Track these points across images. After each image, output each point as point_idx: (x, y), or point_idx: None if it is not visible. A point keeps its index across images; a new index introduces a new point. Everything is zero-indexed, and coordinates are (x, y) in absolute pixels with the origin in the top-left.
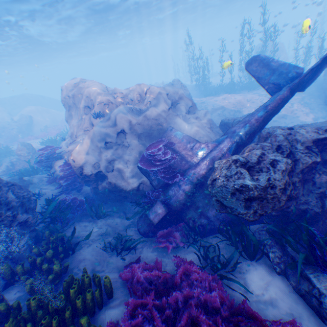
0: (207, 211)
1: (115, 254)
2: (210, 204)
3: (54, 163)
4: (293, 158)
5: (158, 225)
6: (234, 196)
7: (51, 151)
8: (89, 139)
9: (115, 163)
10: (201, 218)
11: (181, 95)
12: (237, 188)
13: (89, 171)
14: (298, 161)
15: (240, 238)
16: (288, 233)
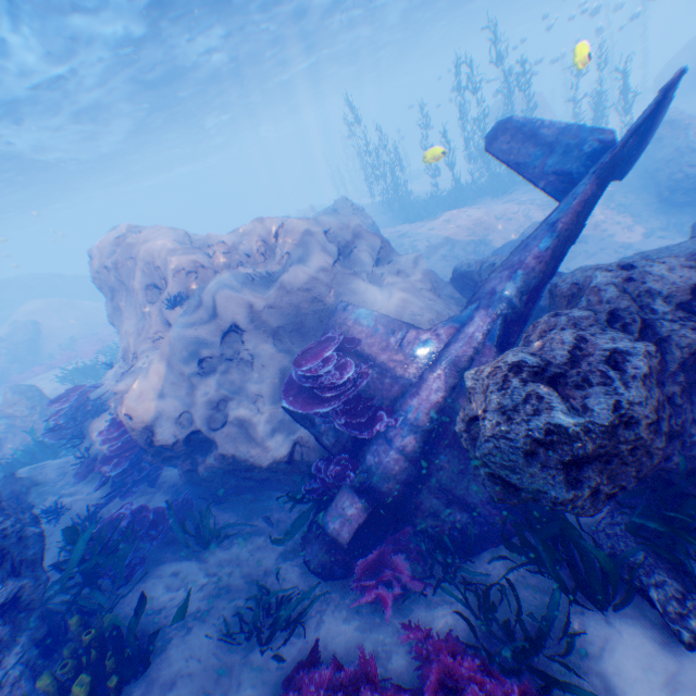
0: (465, 490)
1: (257, 647)
2: (468, 473)
3: (90, 426)
4: (654, 336)
5: (353, 545)
6: (535, 459)
7: (79, 398)
8: (161, 359)
9: (229, 405)
10: (454, 510)
11: (355, 229)
12: (539, 438)
13: (168, 435)
14: (669, 342)
15: (564, 555)
16: (687, 528)
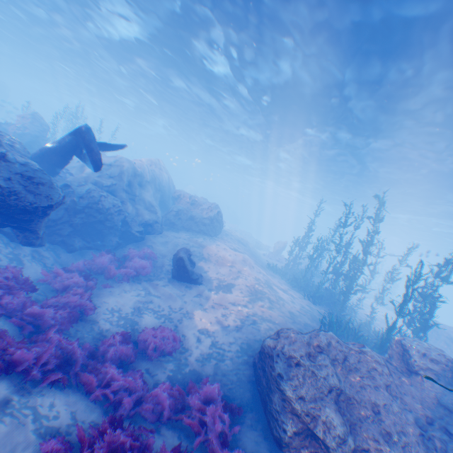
0: None
1: None
2: None
3: None
4: None
5: None
6: None
7: None
8: None
9: None
10: None
11: (121, 165)
12: None
13: None
14: None
15: None
16: None
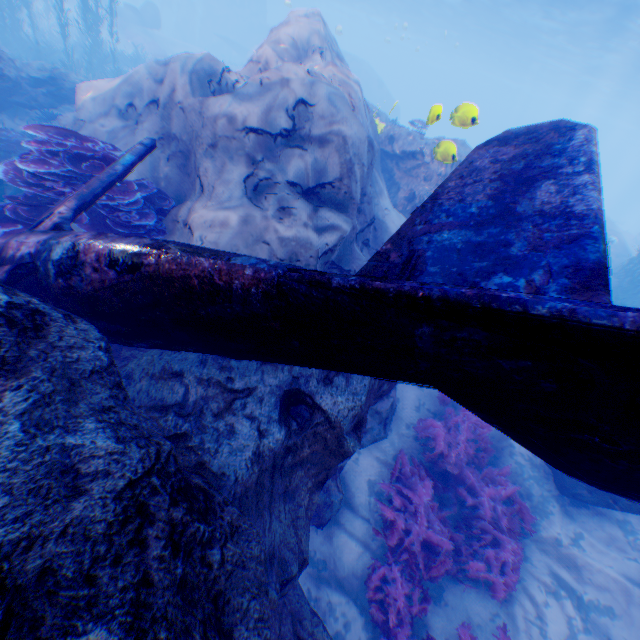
0: None
1: None
2: None
3: None
4: None
5: None
6: None
7: None
8: (122, 79)
9: None
10: None
11: (331, 135)
12: None
13: (65, 124)
14: None
15: None
16: None
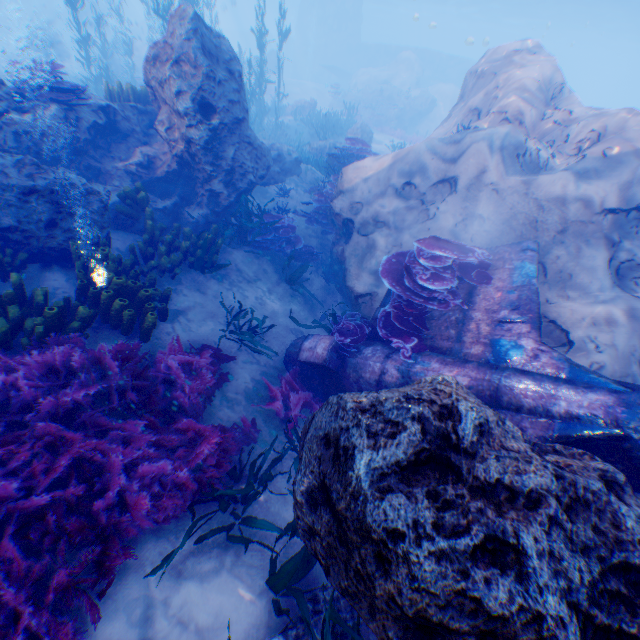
0: None
1: (225, 327)
2: None
3: None
4: None
5: (305, 370)
6: (325, 449)
7: (358, 152)
8: (392, 158)
9: (380, 229)
10: None
11: None
12: (342, 444)
13: (339, 208)
14: None
15: None
16: None
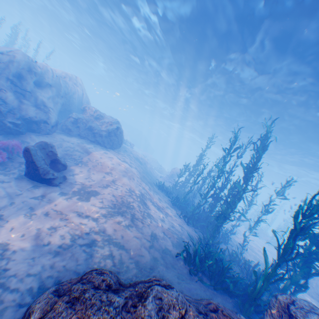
0: None
1: None
2: None
3: None
4: None
5: None
6: None
7: None
8: None
9: None
10: None
11: (13, 55)
12: None
13: None
14: None
15: None
16: None
